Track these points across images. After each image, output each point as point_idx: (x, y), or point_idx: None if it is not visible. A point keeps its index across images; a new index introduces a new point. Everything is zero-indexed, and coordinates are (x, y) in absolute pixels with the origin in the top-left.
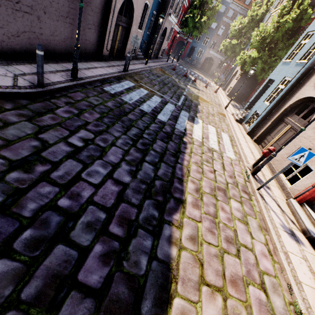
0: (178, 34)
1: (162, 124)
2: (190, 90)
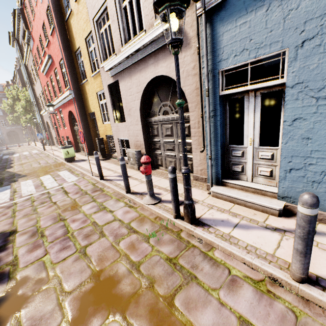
0: None
1: None
2: (6, 152)
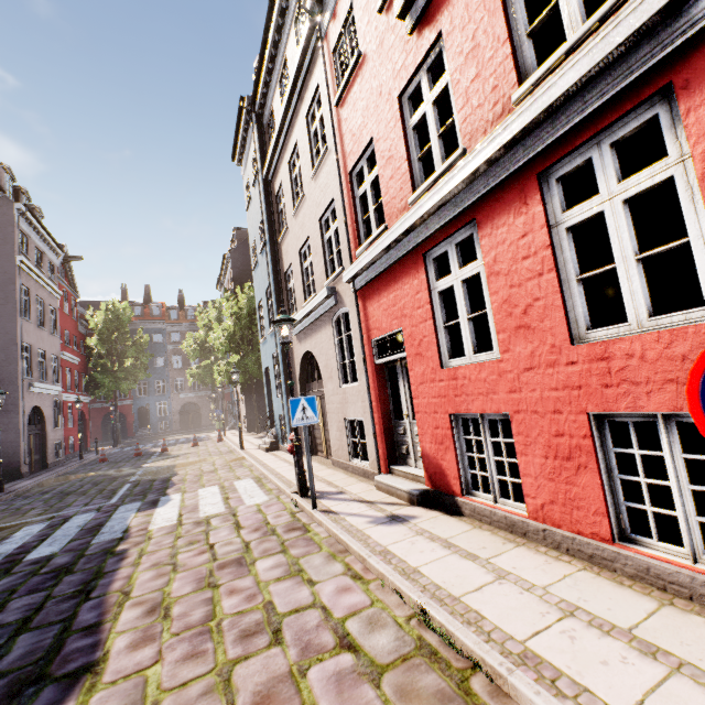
0: (79, 404)
1: (42, 562)
2: (152, 467)
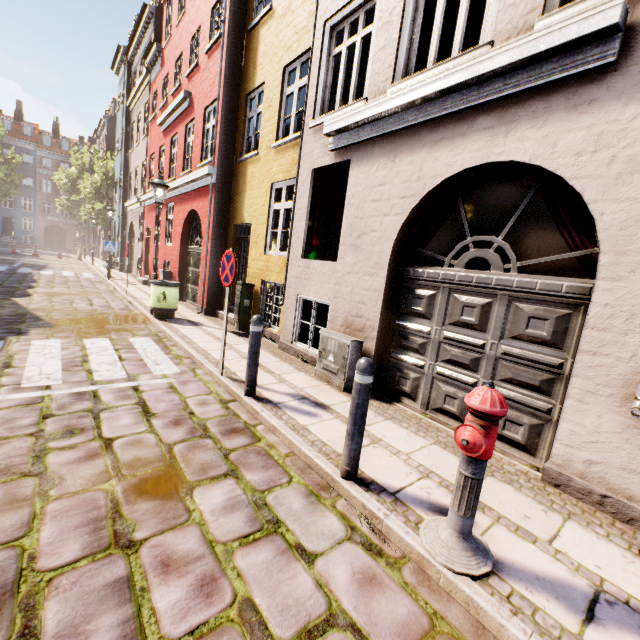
0: None
1: (0, 271)
2: (30, 260)
